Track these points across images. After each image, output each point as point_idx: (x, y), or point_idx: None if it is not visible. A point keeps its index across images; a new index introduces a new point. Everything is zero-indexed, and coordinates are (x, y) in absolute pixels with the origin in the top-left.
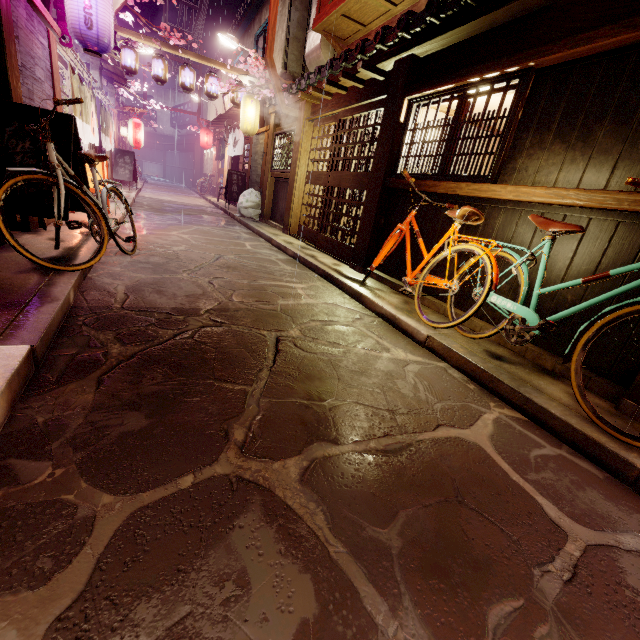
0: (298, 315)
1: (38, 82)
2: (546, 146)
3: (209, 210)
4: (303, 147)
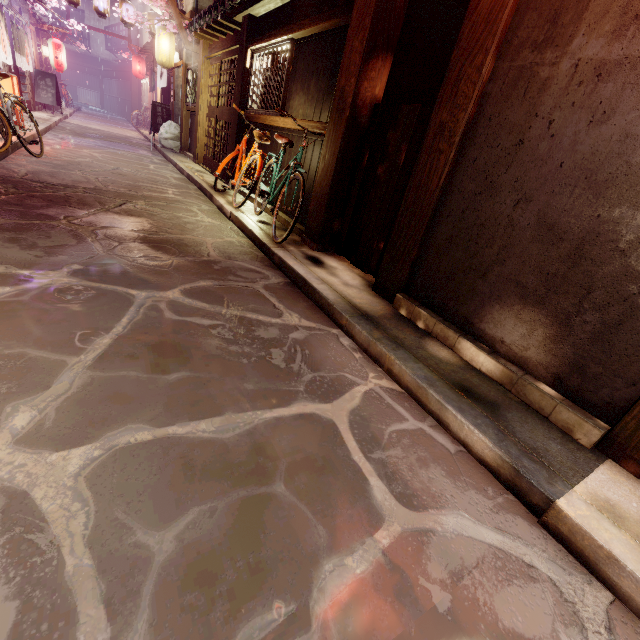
0: (153, 199)
1: None
2: (298, 92)
3: (136, 141)
4: (204, 83)
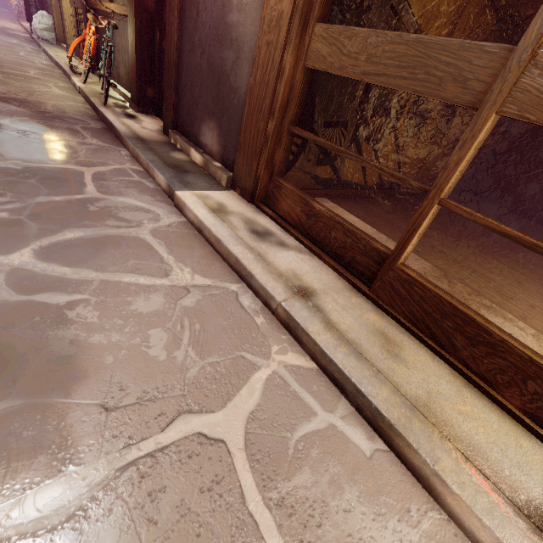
0: (12, 75)
1: None
2: None
3: (13, 32)
4: None
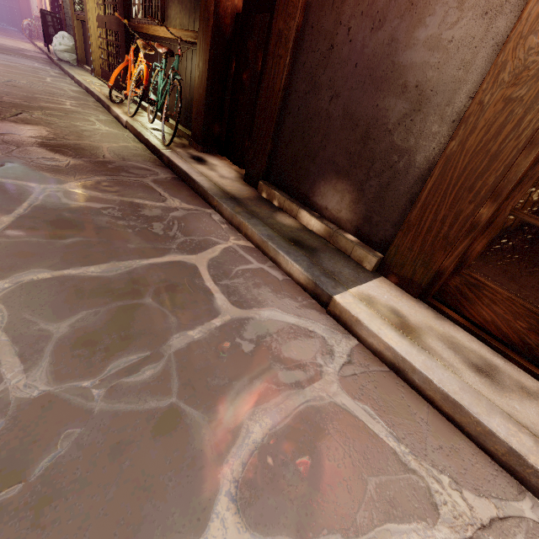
0: (50, 109)
1: None
2: (174, 1)
3: (30, 53)
4: None
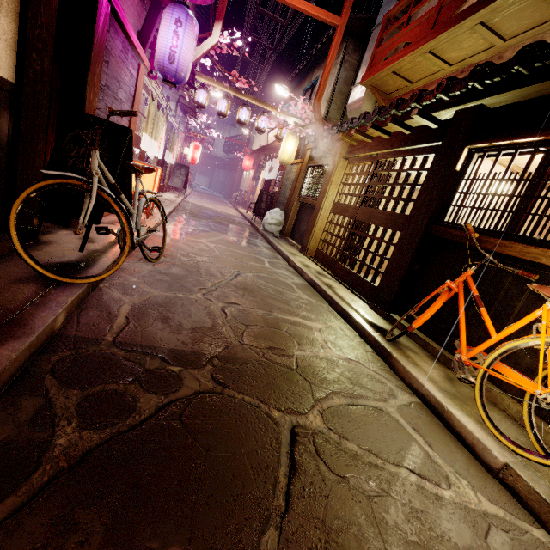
0: (317, 380)
1: (118, 101)
2: None
3: (238, 220)
4: (334, 180)
